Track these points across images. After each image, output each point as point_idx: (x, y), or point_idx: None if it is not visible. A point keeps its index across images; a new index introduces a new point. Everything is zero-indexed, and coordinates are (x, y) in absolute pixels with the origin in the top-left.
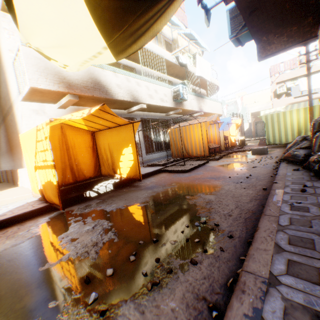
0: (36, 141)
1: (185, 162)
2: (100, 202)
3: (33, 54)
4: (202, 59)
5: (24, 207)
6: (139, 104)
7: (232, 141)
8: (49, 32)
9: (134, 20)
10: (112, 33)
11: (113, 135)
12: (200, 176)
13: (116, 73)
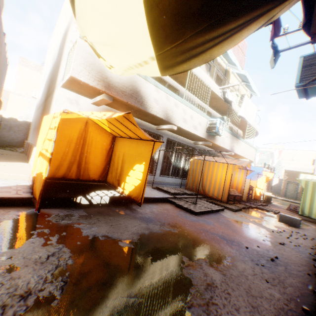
0: (49, 127)
1: (197, 200)
2: (84, 216)
3: (86, 48)
4: (249, 101)
5: (9, 190)
6: (170, 124)
7: (256, 193)
8: (101, 26)
9: (192, 35)
10: (164, 43)
11: (132, 146)
12: (210, 227)
13: (158, 88)
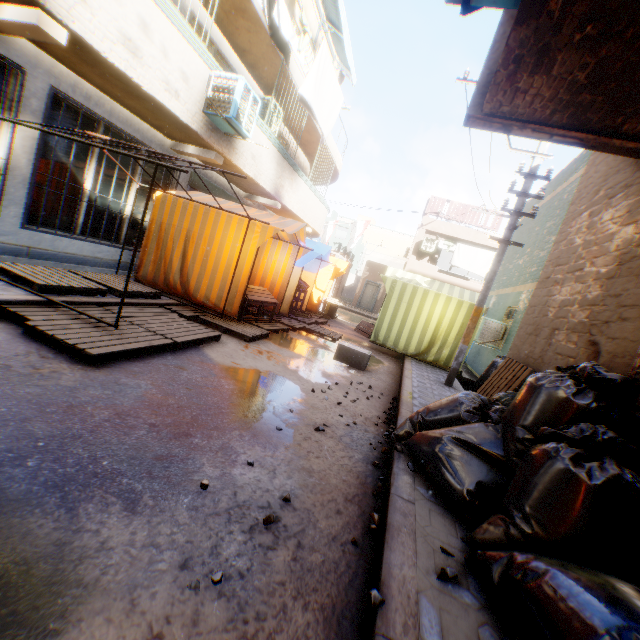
0: None
1: (150, 312)
2: None
3: None
4: (331, 68)
5: None
6: (32, 8)
7: (313, 299)
8: None
9: None
10: None
11: None
12: (107, 416)
13: None
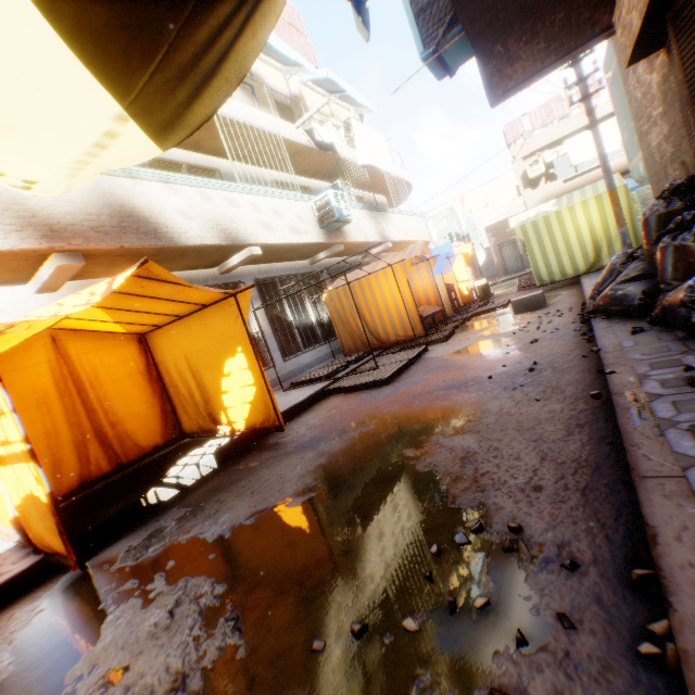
0: None
1: (377, 360)
2: (188, 515)
3: None
4: (364, 129)
5: None
6: (244, 249)
7: (463, 292)
8: None
9: (179, 29)
10: (129, 72)
11: (194, 333)
12: (421, 387)
13: (172, 184)
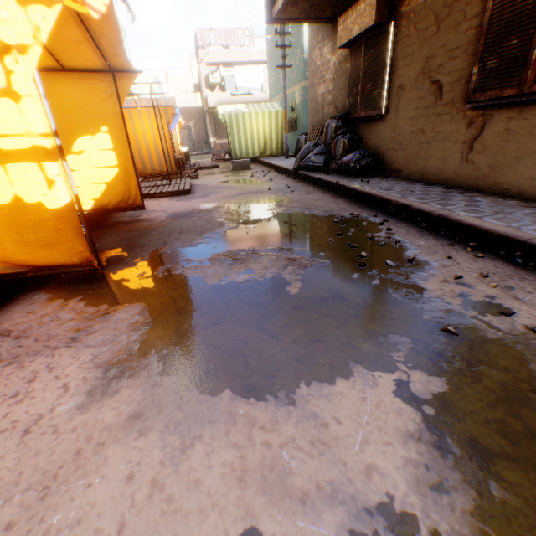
0: None
1: (151, 183)
2: (133, 248)
3: None
4: None
5: None
6: None
7: None
8: None
9: None
10: None
11: None
12: (226, 194)
13: None
